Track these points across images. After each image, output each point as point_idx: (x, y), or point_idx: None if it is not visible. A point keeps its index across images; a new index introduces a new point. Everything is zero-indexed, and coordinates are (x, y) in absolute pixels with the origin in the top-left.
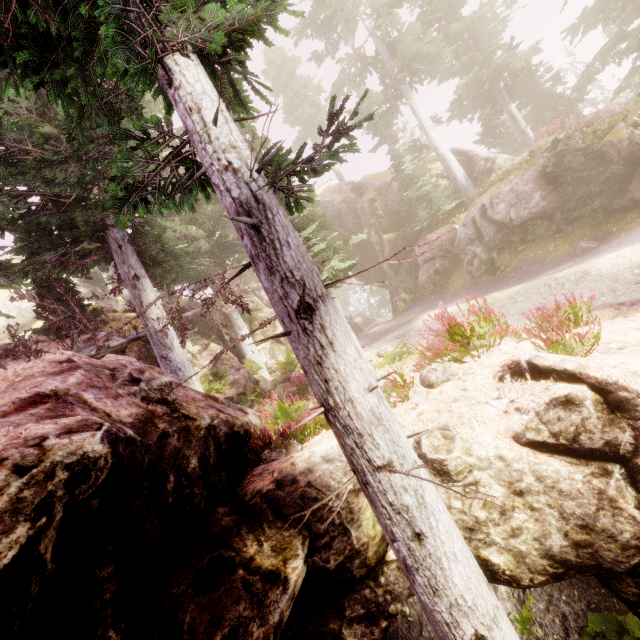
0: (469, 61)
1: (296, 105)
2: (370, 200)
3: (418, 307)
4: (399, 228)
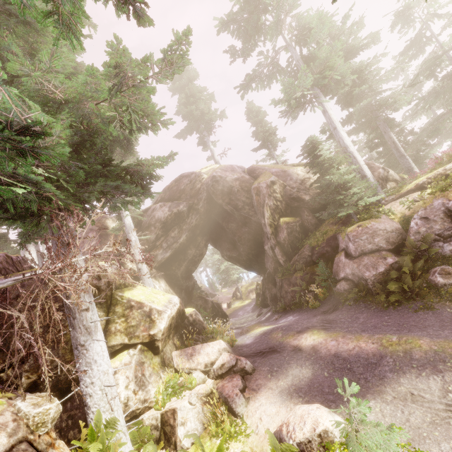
0: (361, 93)
1: (190, 103)
2: (269, 182)
3: (366, 313)
4: (295, 214)
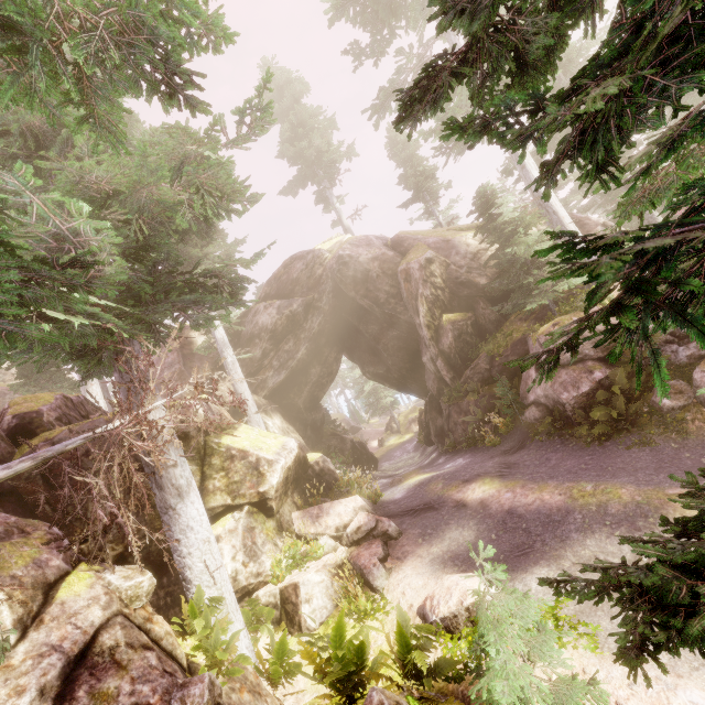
0: None
1: (299, 136)
2: (424, 260)
3: (561, 452)
4: (466, 308)
